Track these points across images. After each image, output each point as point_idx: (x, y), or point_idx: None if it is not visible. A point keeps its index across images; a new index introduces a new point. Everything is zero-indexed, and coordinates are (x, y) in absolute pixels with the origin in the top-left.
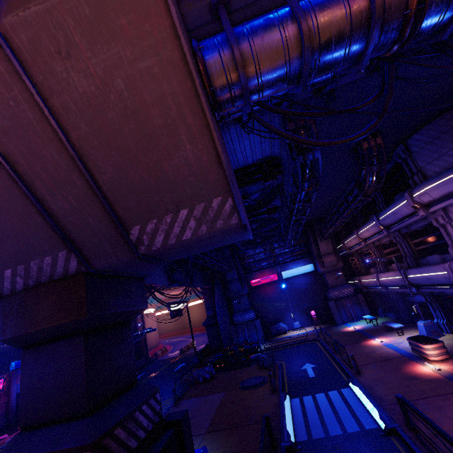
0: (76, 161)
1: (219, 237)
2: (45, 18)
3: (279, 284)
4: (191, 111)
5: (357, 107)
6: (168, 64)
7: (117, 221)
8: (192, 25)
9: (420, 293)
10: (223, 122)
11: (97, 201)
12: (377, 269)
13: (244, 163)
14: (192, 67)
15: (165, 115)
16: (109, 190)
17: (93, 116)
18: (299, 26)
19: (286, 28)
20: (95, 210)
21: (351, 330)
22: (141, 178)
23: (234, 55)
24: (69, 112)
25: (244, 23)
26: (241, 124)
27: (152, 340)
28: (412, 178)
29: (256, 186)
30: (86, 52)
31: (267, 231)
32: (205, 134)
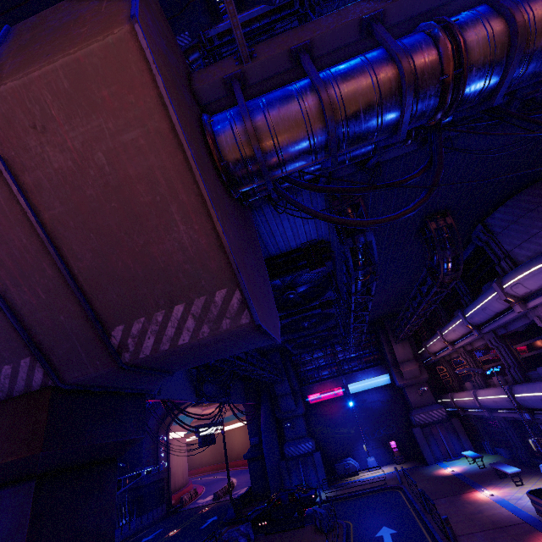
0: (46, 245)
1: (229, 341)
2: (21, 92)
3: (346, 401)
4: (184, 186)
5: (401, 181)
6: (155, 136)
7: (94, 319)
8: (206, 100)
9: (537, 420)
10: (248, 200)
11: (71, 294)
12: (474, 383)
13: (286, 247)
14: (182, 138)
15: (153, 191)
16: (86, 280)
17: (70, 194)
18: (318, 96)
19: (305, 98)
20: (68, 305)
21: (447, 473)
22: (126, 266)
23: (245, 127)
24: (41, 189)
25: (261, 96)
26: (272, 202)
27: (178, 478)
28: (499, 265)
29: (303, 275)
30: (64, 126)
31: (324, 330)
32: (202, 212)
